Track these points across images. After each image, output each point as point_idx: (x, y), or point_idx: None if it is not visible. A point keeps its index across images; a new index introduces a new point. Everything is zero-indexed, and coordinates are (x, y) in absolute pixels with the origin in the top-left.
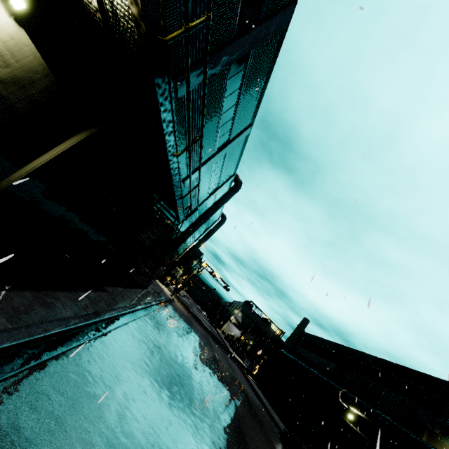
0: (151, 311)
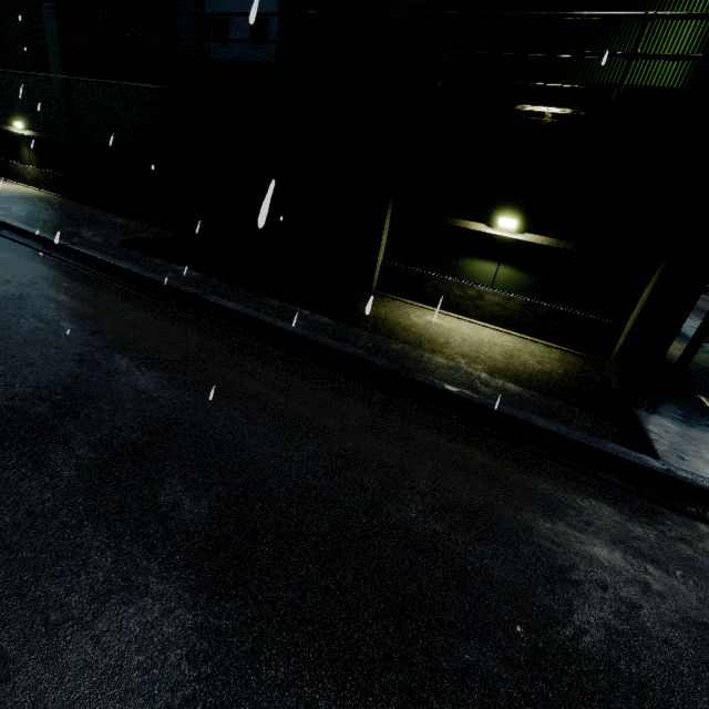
0: None
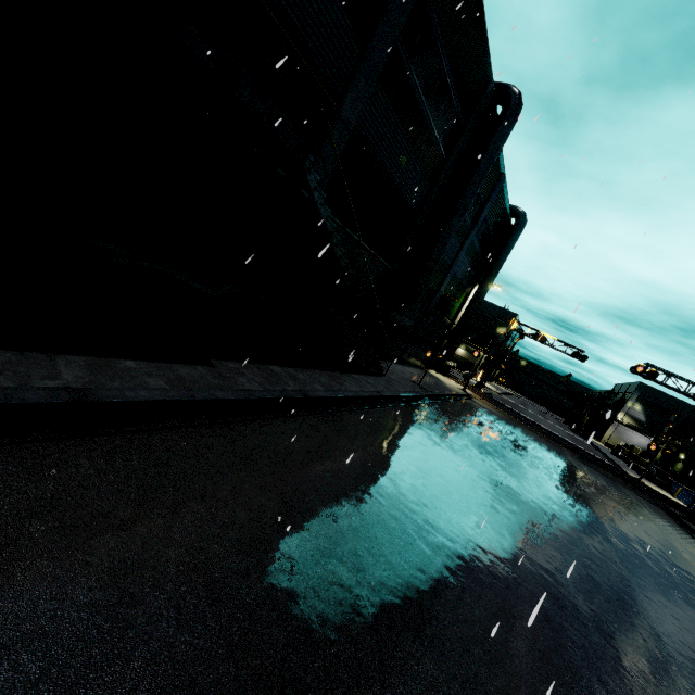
0: (379, 406)
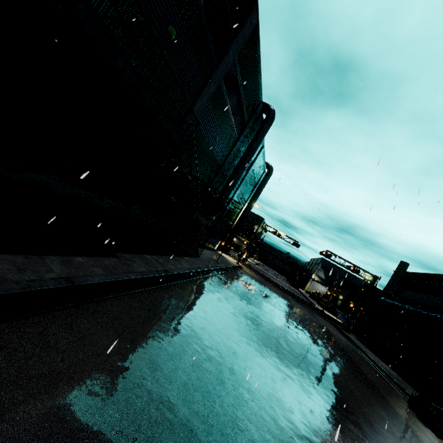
0: (201, 276)
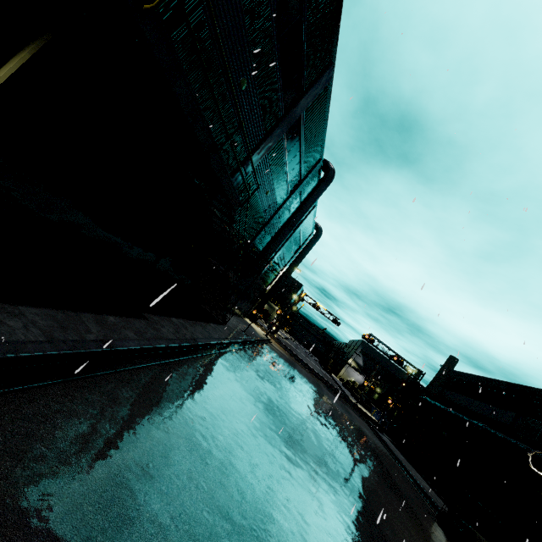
0: (229, 349)
